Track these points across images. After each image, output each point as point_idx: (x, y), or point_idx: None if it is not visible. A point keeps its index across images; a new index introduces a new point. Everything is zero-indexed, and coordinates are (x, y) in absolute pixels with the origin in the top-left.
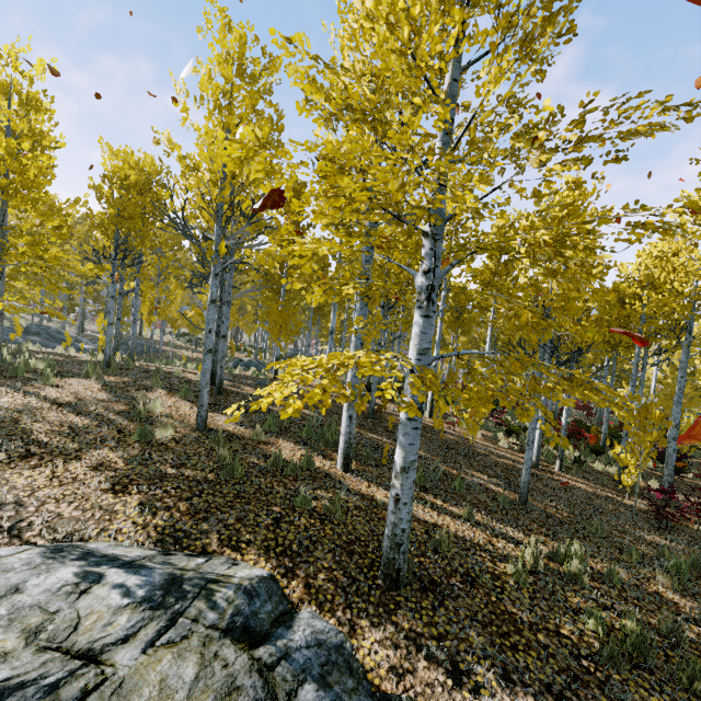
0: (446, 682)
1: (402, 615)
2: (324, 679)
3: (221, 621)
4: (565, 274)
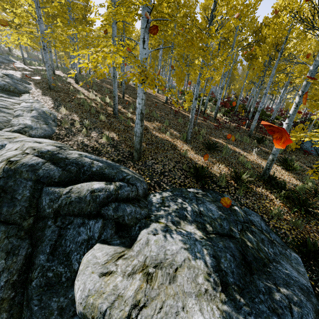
0: (40, 94)
1: (46, 91)
2: (15, 83)
3: (4, 73)
4: (51, 7)
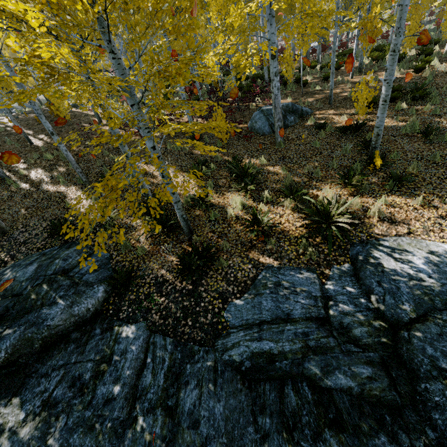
0: None
1: None
2: None
3: None
4: None
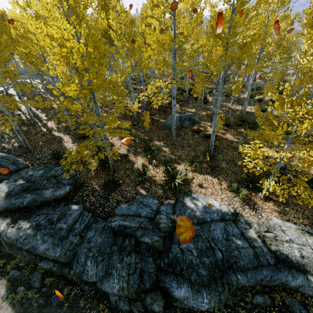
0: None
1: None
2: None
3: None
4: None
